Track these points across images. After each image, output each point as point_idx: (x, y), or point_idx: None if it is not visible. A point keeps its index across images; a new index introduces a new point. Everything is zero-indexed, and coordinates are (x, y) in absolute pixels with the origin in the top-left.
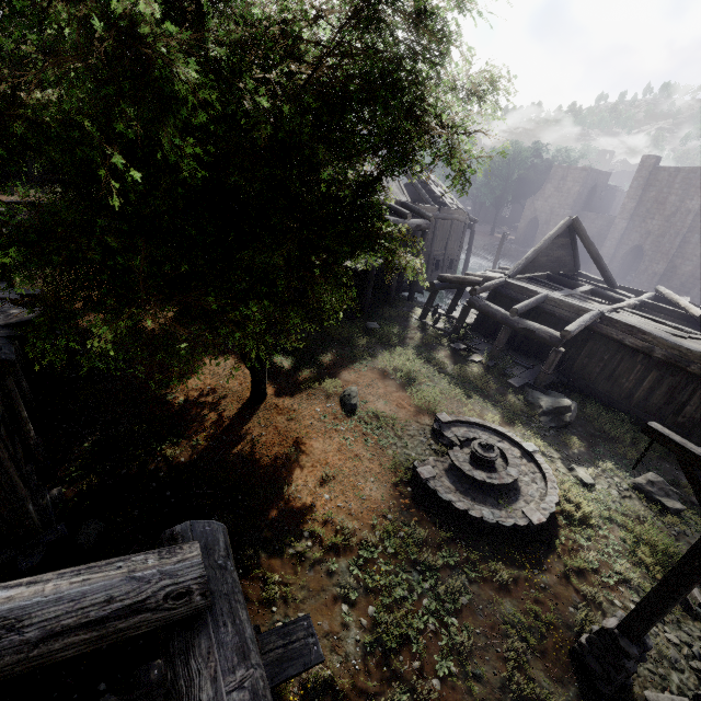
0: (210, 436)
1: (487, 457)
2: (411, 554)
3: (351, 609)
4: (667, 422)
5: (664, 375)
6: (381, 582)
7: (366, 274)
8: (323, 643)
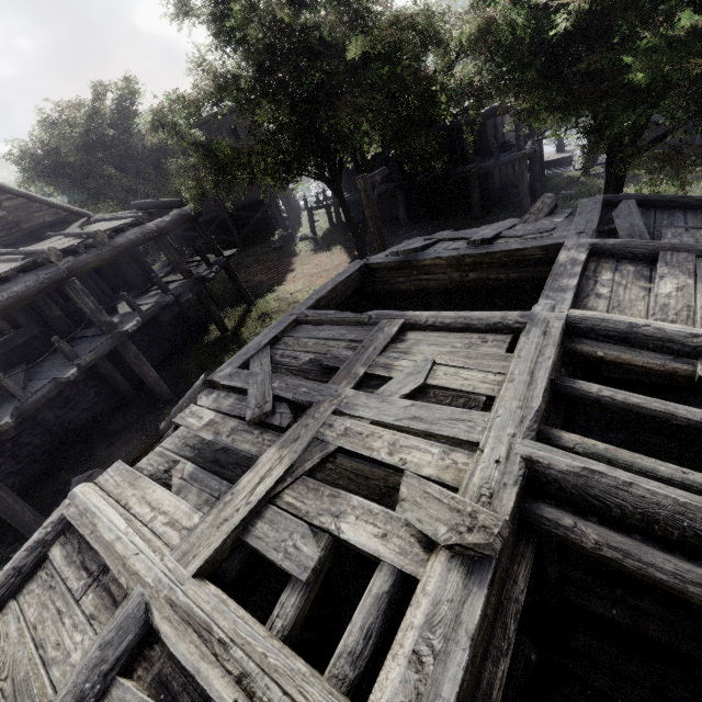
0: None
1: None
2: None
3: None
4: None
5: None
6: None
7: (501, 171)
8: None
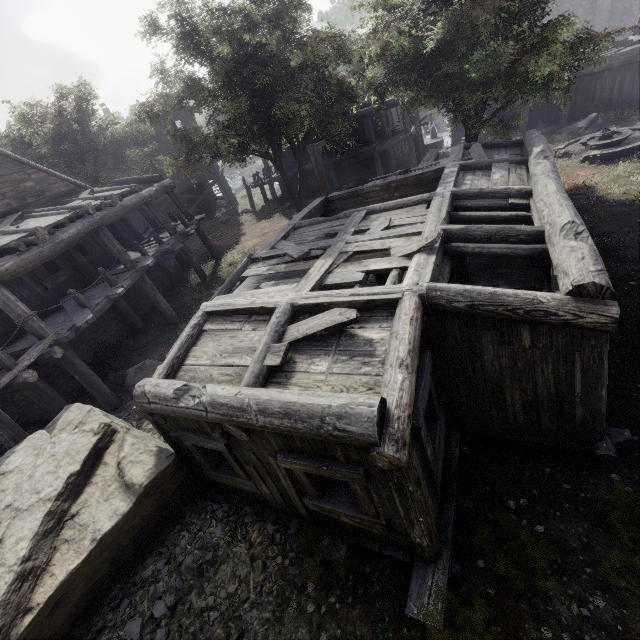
0: None
1: (612, 132)
2: (636, 167)
3: None
4: (638, 98)
5: (624, 74)
6: None
7: (394, 151)
8: None
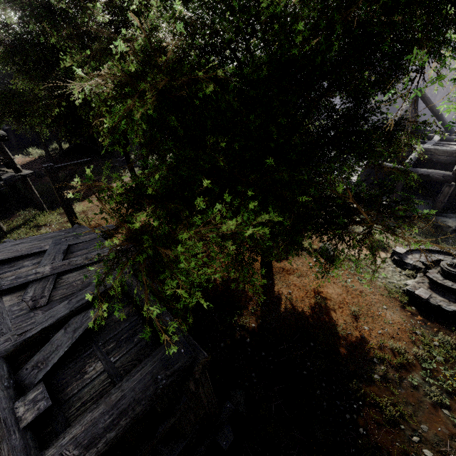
0: (258, 302)
1: None
2: (455, 358)
3: (450, 412)
4: None
5: None
6: (454, 385)
7: None
8: (454, 445)
